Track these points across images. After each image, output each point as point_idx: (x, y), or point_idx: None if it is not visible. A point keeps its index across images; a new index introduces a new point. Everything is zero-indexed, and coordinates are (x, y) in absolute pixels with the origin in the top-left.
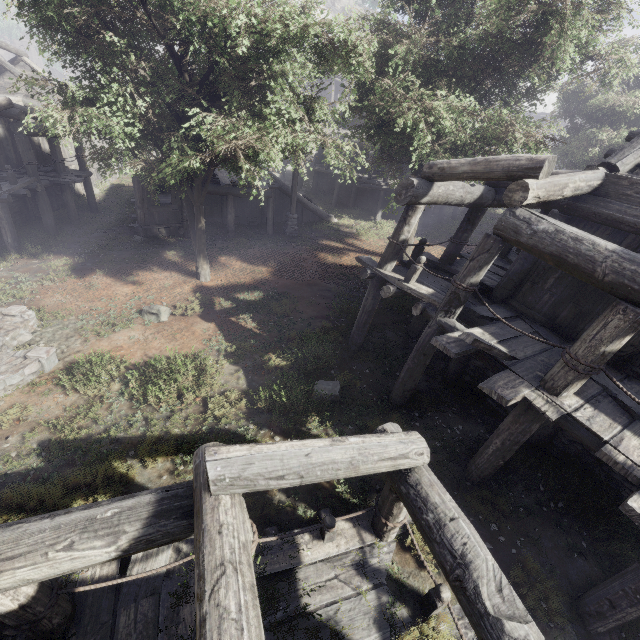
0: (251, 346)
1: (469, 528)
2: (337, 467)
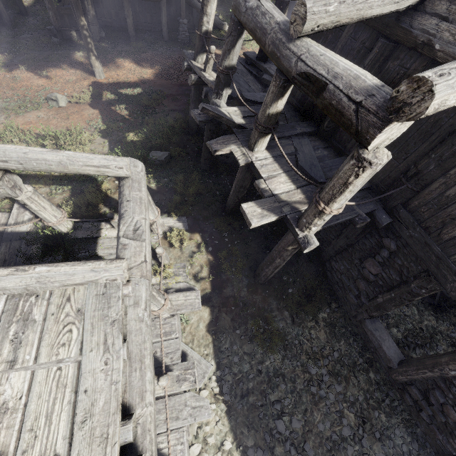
0: (119, 127)
1: (135, 205)
2: (49, 163)
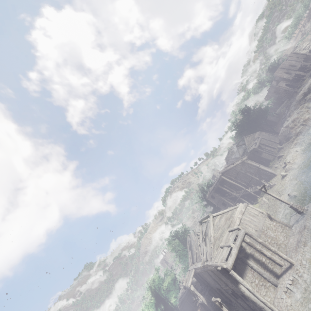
0: None
1: None
2: None
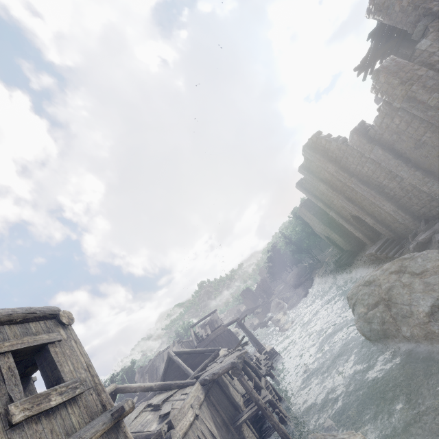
0: None
1: None
2: None
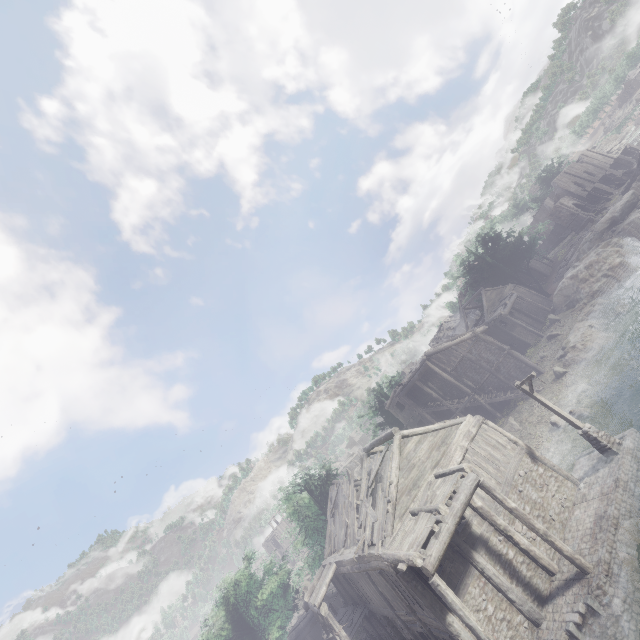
0: None
1: None
2: None
